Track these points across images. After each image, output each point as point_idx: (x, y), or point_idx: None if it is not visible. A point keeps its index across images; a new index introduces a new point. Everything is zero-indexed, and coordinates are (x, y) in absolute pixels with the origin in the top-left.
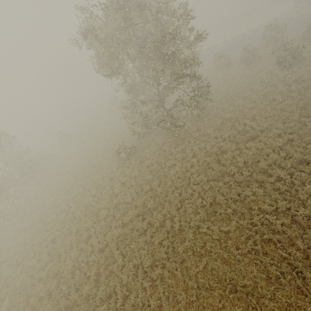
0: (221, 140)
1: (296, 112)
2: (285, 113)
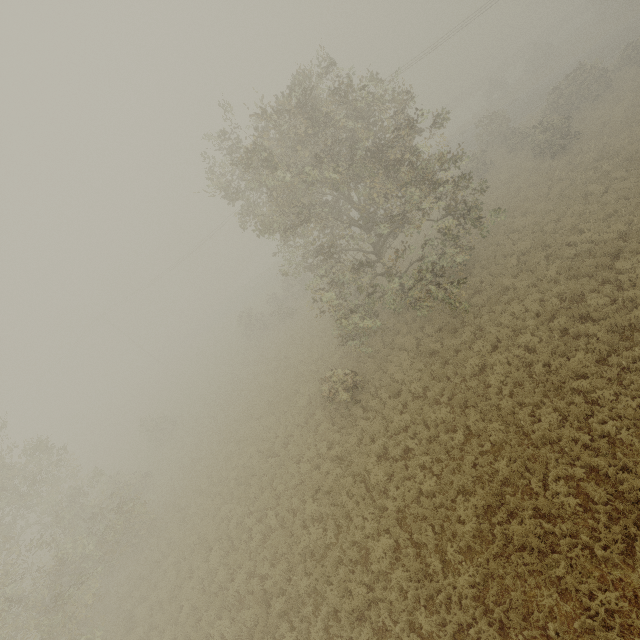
0: (550, 284)
1: None
2: (639, 198)
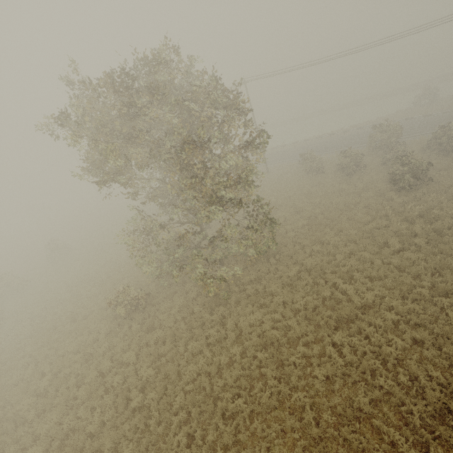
0: (290, 313)
1: (425, 279)
2: (405, 279)
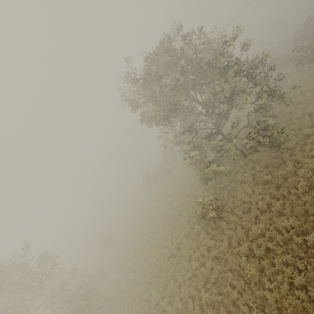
0: None
1: None
2: None
